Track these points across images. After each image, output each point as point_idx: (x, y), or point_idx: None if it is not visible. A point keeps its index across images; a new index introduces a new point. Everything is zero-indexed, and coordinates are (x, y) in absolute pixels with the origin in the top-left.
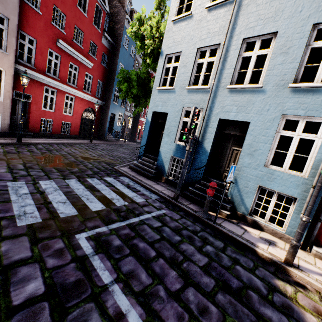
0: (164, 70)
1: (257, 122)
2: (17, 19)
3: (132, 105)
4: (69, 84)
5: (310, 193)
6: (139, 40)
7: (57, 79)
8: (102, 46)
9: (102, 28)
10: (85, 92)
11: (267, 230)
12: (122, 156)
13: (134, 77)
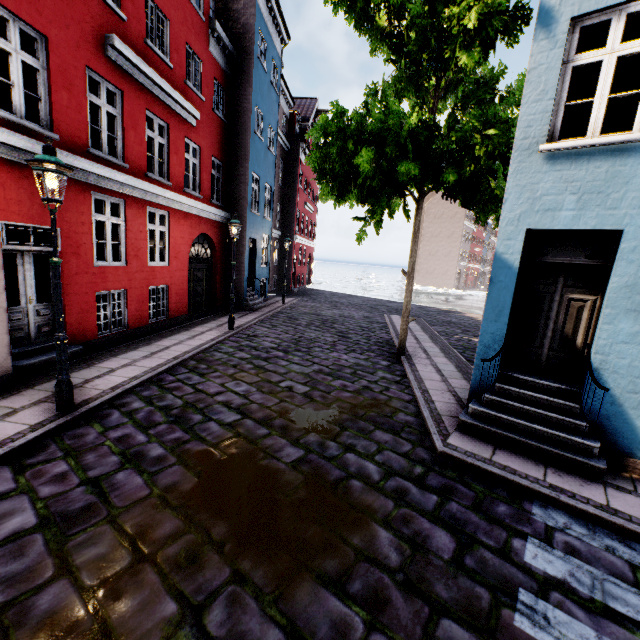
0: (563, 77)
1: None
2: None
3: (275, 210)
4: (151, 177)
5: None
6: (394, 1)
7: (121, 167)
8: (211, 60)
9: (206, 8)
10: (190, 195)
11: None
12: (350, 362)
13: (410, 124)
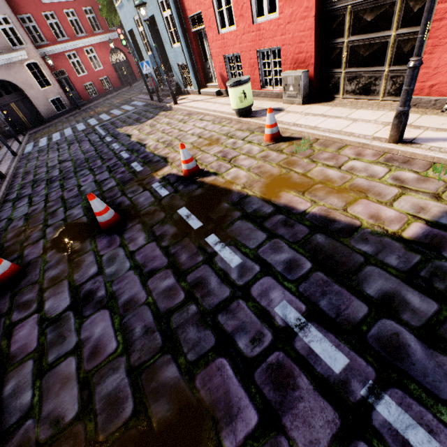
0: None
1: (155, 13)
2: (10, 10)
3: None
4: (79, 37)
5: (183, 56)
6: None
7: (68, 40)
8: None
9: None
10: (98, 34)
11: (191, 93)
12: None
13: (102, 1)
